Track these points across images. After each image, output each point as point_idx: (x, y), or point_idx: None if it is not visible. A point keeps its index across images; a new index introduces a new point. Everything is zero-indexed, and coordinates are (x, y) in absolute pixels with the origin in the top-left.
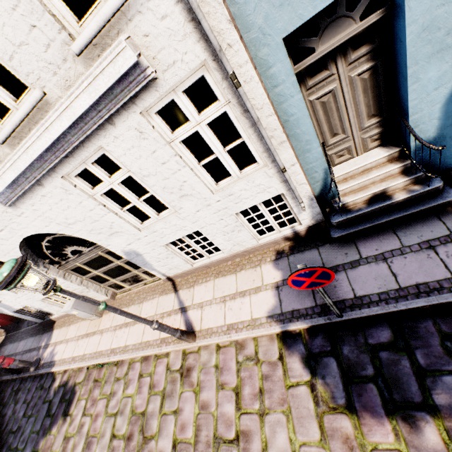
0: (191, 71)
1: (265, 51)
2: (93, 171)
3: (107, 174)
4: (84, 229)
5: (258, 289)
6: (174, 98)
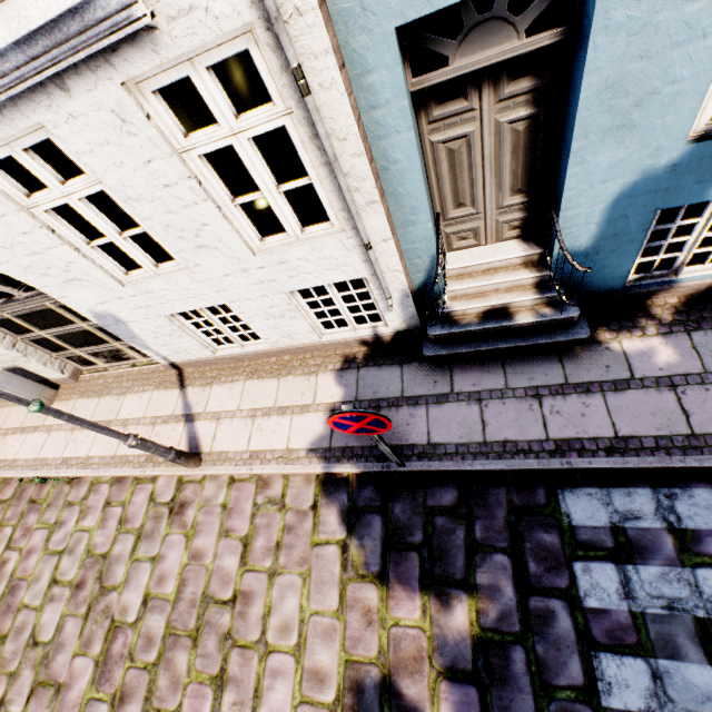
0: (226, 35)
1: (364, 41)
2: (27, 166)
3: (58, 176)
4: (13, 263)
5: (305, 409)
6: (190, 75)
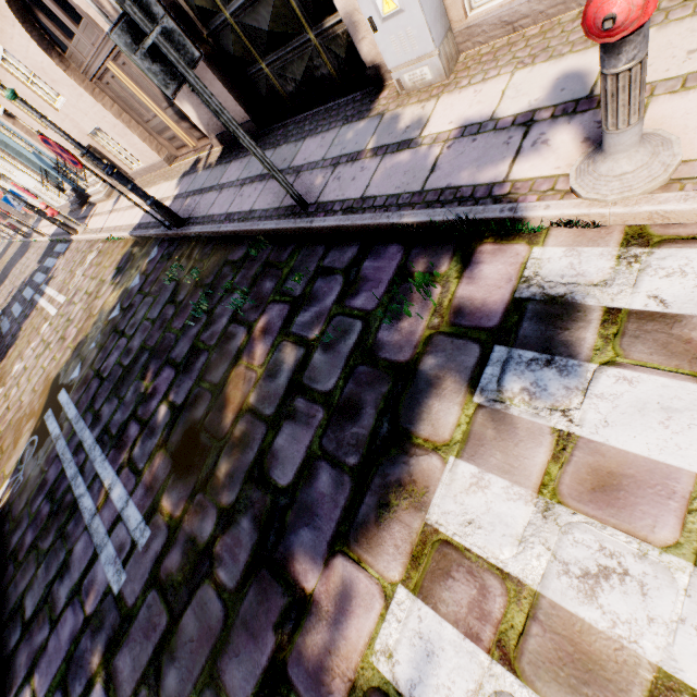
0: None
1: None
2: None
3: None
4: None
5: None
6: None
